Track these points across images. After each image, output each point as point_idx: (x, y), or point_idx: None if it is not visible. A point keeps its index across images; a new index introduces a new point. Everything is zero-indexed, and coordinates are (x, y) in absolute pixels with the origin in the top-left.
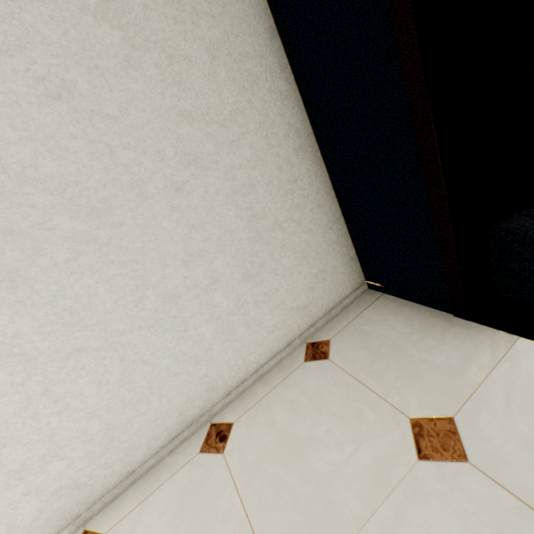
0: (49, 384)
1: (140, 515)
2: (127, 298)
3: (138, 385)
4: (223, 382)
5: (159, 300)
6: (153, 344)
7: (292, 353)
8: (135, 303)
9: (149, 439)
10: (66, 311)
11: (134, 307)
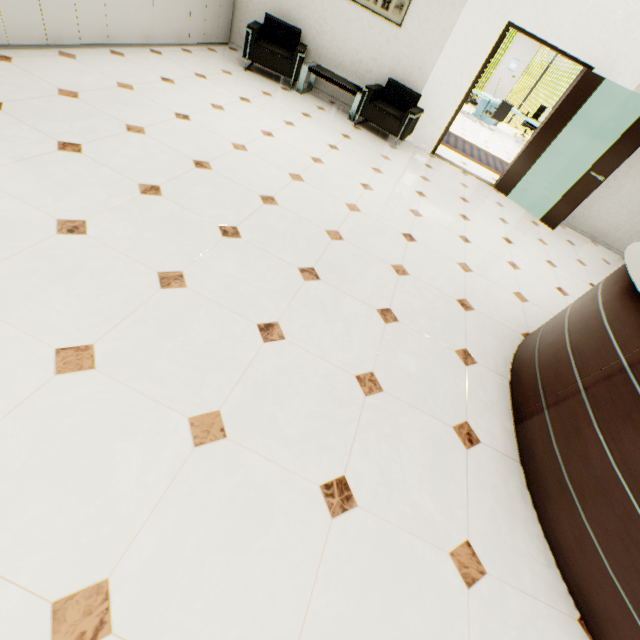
0: (608, 199)
1: (575, 234)
2: (638, 204)
3: (606, 218)
4: (606, 239)
5: (638, 211)
6: (622, 216)
7: (619, 255)
8: (636, 206)
9: (586, 227)
10: (632, 194)
11: (635, 207)
